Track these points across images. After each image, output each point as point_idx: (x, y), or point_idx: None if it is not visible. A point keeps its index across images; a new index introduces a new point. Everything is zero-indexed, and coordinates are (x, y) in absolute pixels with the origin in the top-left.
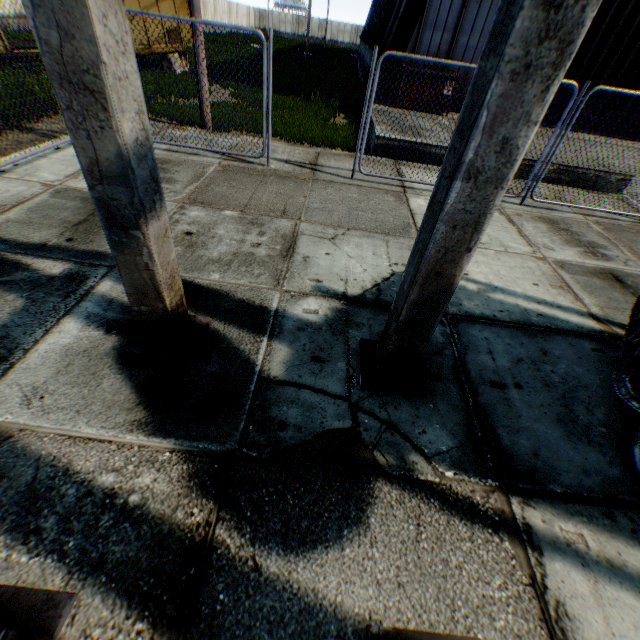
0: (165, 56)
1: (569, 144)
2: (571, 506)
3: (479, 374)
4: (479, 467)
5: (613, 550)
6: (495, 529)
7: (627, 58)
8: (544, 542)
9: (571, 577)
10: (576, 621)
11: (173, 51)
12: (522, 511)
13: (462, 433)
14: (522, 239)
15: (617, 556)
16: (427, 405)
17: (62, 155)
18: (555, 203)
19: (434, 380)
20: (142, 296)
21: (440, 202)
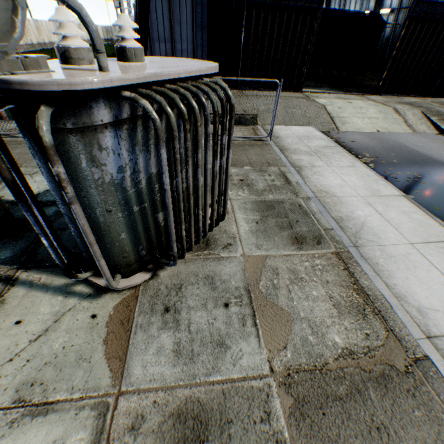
0: None
1: (243, 99)
2: (49, 269)
3: (57, 226)
4: (16, 262)
5: (52, 280)
6: (0, 282)
7: (272, 48)
8: (20, 282)
9: (20, 292)
10: (7, 304)
11: None
12: (21, 274)
13: (21, 251)
14: None
15: (51, 282)
16: (13, 242)
17: None
18: None
19: (28, 232)
20: None
21: None
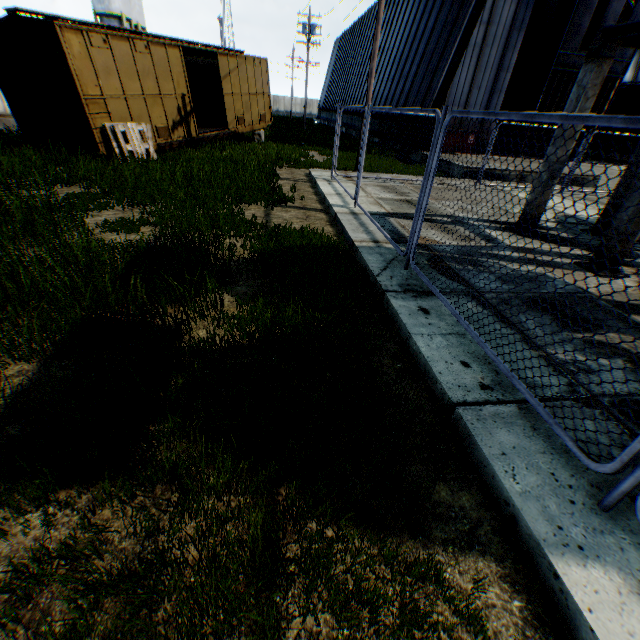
0: (256, 132)
1: None
2: None
3: None
4: None
5: None
6: None
7: None
8: None
9: None
10: None
11: (262, 128)
12: None
13: None
14: (582, 204)
15: None
16: None
17: (339, 186)
18: (578, 191)
19: None
20: (538, 207)
21: (638, 162)
